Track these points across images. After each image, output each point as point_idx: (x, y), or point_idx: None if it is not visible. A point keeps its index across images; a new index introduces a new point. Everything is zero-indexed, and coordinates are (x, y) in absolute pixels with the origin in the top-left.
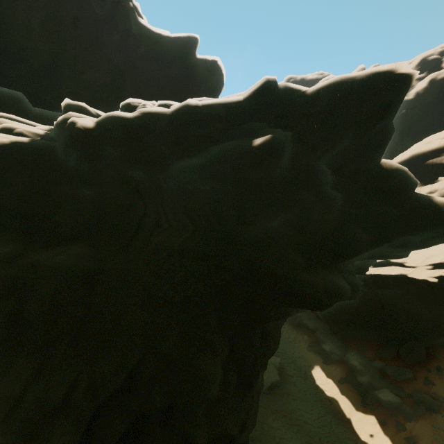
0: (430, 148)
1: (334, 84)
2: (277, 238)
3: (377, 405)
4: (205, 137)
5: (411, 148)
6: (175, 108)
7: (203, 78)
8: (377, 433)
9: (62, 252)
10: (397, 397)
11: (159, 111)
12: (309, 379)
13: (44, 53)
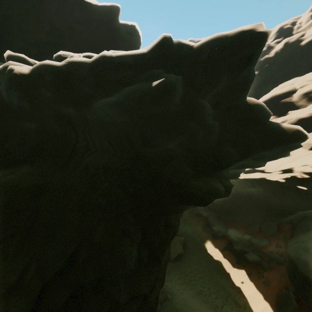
0: (283, 91)
1: (213, 40)
2: (174, 156)
3: (246, 263)
4: (119, 81)
5: (271, 91)
6: (95, 58)
7: (125, 39)
8: (246, 280)
9: (13, 173)
10: (259, 257)
11: (81, 60)
12: (203, 249)
13: None
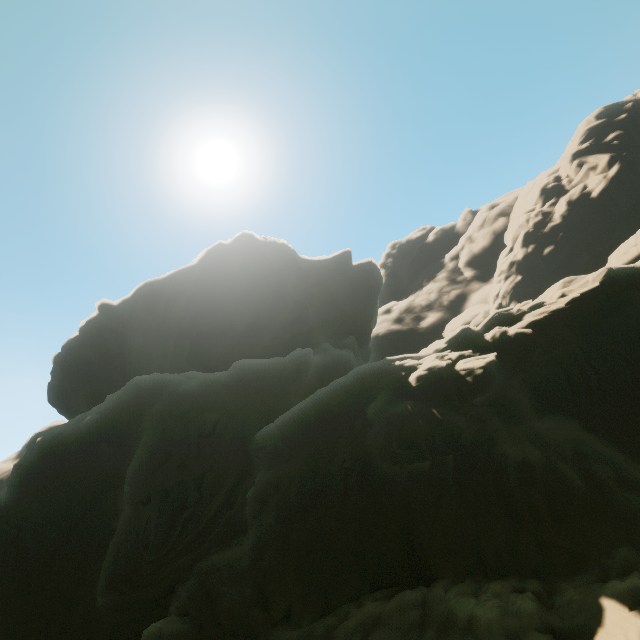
0: (632, 257)
1: None
2: None
3: None
4: (592, 311)
5: (610, 262)
6: (566, 302)
7: (366, 280)
8: None
9: (551, 419)
10: None
11: (559, 307)
12: None
13: (246, 314)
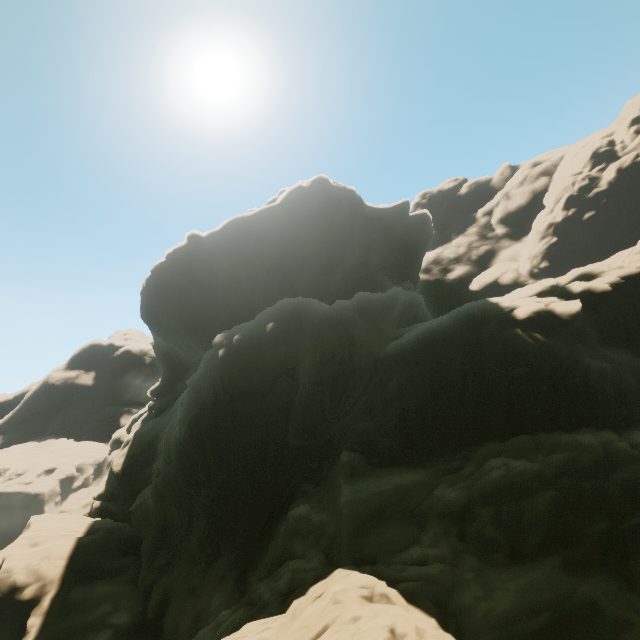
0: None
1: None
2: None
3: None
4: None
5: None
6: (636, 266)
7: (420, 230)
8: None
9: (611, 348)
10: None
11: (630, 270)
12: None
13: (323, 254)
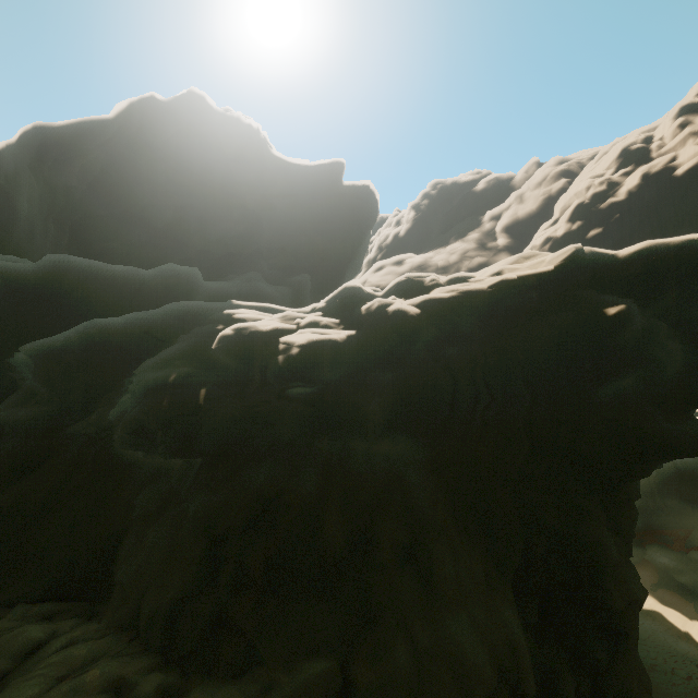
0: None
1: (647, 249)
2: (628, 395)
3: None
4: (523, 306)
5: None
6: (492, 284)
7: (354, 209)
8: None
9: (394, 442)
10: None
11: (477, 289)
12: None
13: (168, 208)
